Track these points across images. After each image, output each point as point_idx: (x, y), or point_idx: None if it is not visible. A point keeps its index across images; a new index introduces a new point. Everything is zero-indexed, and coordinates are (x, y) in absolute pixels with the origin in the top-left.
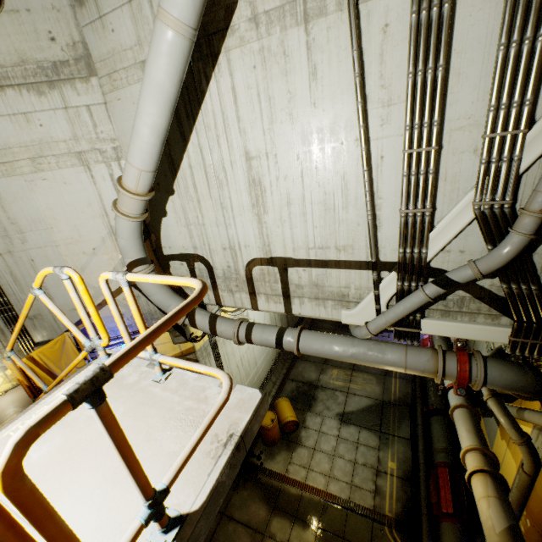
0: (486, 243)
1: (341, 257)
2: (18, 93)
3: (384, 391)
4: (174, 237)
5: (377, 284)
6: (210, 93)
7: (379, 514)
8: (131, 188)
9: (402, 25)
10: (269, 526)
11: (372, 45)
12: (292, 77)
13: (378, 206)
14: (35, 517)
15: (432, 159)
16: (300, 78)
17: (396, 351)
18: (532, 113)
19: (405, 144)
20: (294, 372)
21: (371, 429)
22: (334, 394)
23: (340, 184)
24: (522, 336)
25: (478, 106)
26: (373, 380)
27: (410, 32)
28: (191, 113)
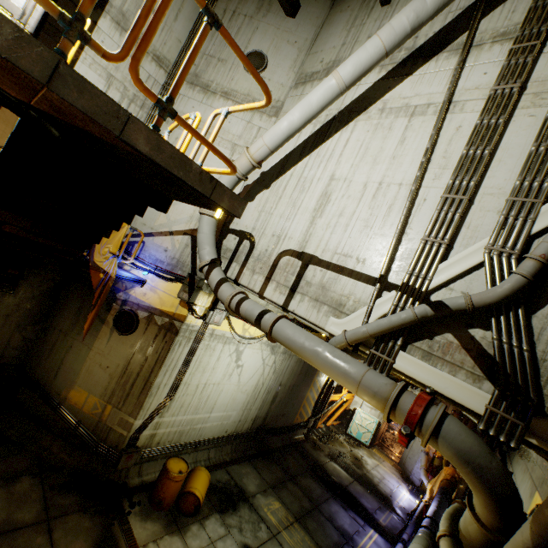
0: (487, 286)
1: (357, 268)
2: (233, 105)
3: None
4: (246, 217)
5: (374, 298)
6: (333, 139)
7: None
8: (251, 152)
9: (470, 128)
10: None
11: (446, 134)
12: (388, 141)
13: (406, 234)
14: (163, 3)
15: (461, 205)
16: (392, 142)
17: (360, 364)
18: None
19: (445, 190)
20: (236, 467)
21: None
22: (258, 522)
23: (386, 210)
24: (500, 407)
25: (509, 183)
26: None
27: (473, 129)
28: (315, 146)
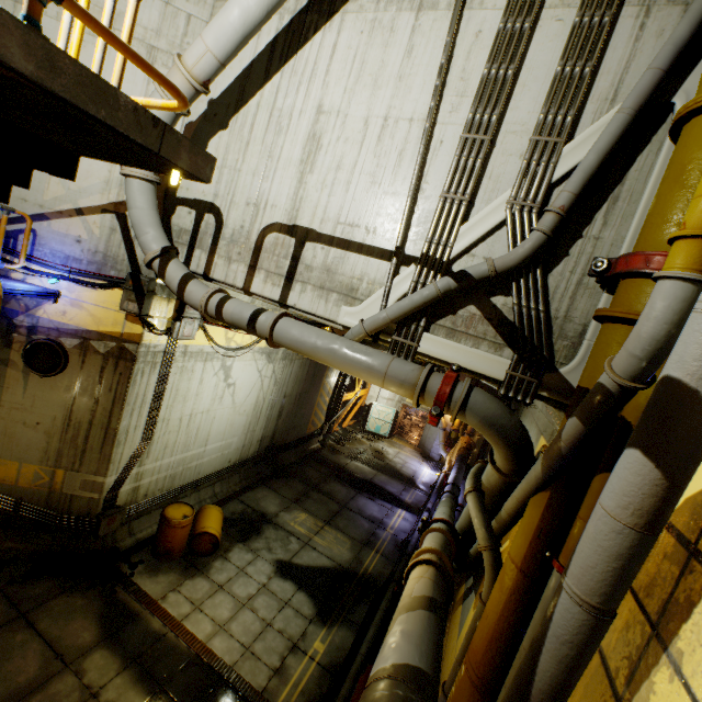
0: (509, 247)
1: (367, 241)
2: None
3: (354, 560)
4: None
5: (392, 276)
6: (313, 43)
7: (266, 701)
8: (188, 64)
9: (492, 36)
10: (85, 657)
11: (464, 43)
12: (390, 50)
13: (422, 190)
14: None
15: (483, 148)
16: (397, 53)
17: (383, 355)
18: (572, 134)
19: (464, 129)
20: (249, 494)
21: (314, 594)
22: (287, 537)
23: (396, 159)
24: (519, 370)
25: (532, 117)
26: (346, 543)
27: (495, 37)
28: (287, 55)
